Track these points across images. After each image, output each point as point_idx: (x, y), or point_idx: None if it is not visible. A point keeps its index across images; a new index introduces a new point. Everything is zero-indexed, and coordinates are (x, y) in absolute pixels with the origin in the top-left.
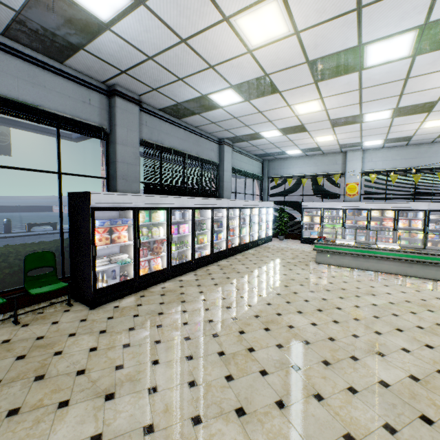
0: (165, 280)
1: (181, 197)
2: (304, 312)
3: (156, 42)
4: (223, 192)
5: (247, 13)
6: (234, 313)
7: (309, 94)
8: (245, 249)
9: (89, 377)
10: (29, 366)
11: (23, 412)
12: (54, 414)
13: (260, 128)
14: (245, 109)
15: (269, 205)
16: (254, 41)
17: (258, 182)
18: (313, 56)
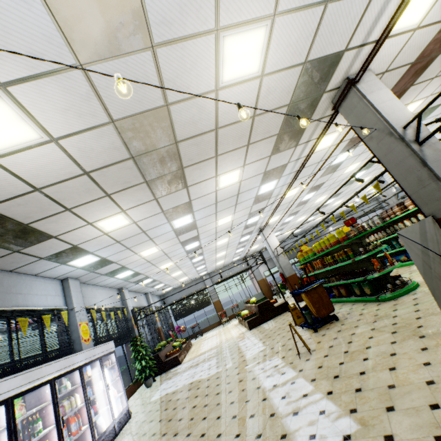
0: None
1: None
2: None
3: None
4: None
5: None
6: None
7: None
8: None
9: None
10: None
11: None
12: None
13: None
14: None
15: None
16: None
17: None
18: None
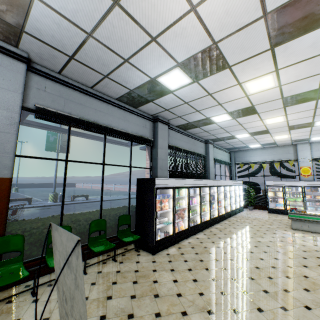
0: (187, 237)
1: (194, 179)
2: (308, 266)
3: (193, 96)
4: (209, 175)
5: (253, 80)
6: (254, 264)
7: (277, 113)
8: (228, 216)
9: (186, 298)
10: (144, 288)
11: (163, 315)
12: (183, 319)
13: (236, 133)
14: (231, 123)
15: (239, 183)
16: (251, 91)
17: (227, 167)
18: (287, 95)
